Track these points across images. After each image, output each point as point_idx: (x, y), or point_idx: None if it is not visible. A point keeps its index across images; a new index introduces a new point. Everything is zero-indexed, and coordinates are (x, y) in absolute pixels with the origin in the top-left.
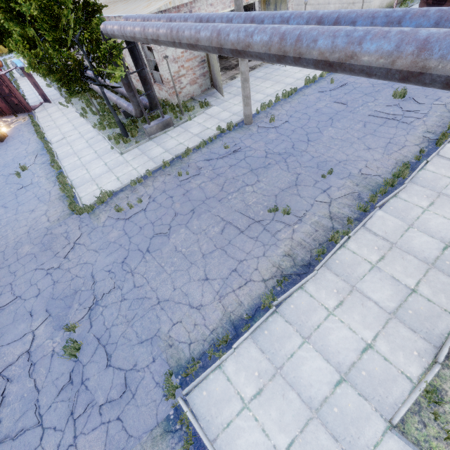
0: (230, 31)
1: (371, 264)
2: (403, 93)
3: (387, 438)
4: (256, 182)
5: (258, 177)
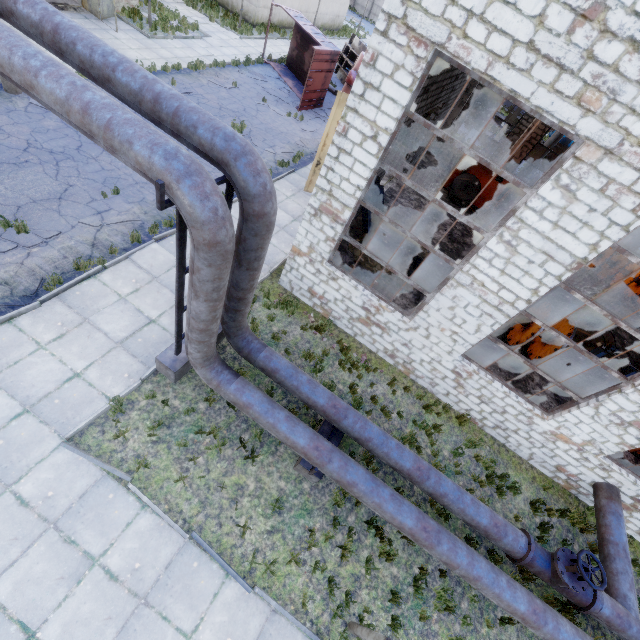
0: None
1: (121, 296)
2: (244, 129)
3: (57, 453)
4: None
5: None
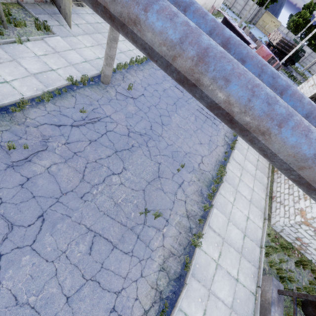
0: (233, 76)
1: (216, 261)
2: None
3: None
4: (123, 170)
5: (124, 163)
